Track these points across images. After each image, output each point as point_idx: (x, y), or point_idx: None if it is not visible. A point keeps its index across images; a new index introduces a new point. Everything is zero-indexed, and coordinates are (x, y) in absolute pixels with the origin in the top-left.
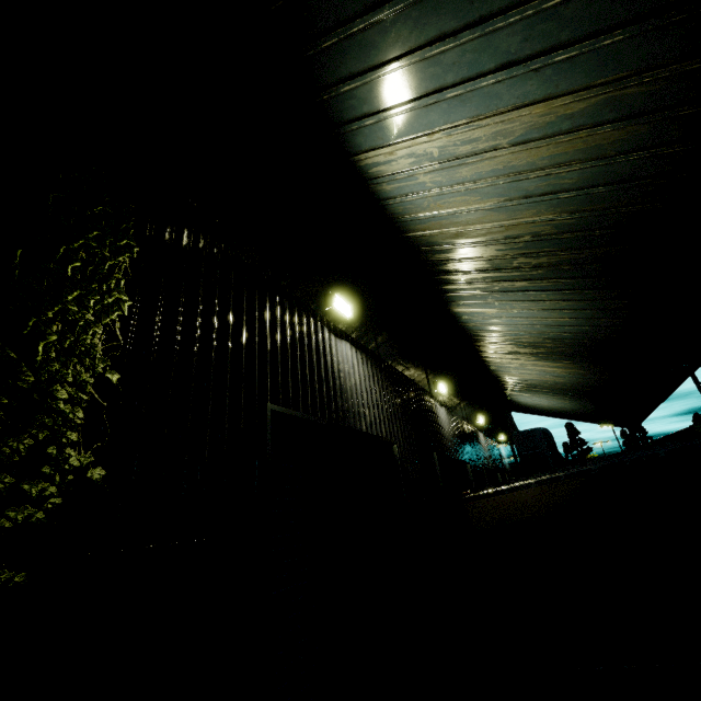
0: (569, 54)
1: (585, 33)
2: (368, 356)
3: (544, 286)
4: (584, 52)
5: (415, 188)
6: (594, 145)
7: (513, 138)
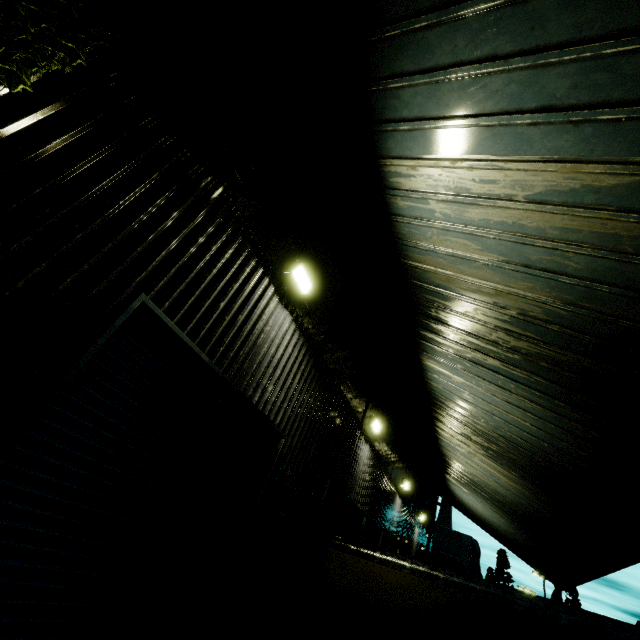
0: (615, 115)
1: (639, 96)
2: (307, 342)
3: (516, 375)
4: (632, 118)
5: (425, 214)
6: (612, 232)
7: (531, 193)
